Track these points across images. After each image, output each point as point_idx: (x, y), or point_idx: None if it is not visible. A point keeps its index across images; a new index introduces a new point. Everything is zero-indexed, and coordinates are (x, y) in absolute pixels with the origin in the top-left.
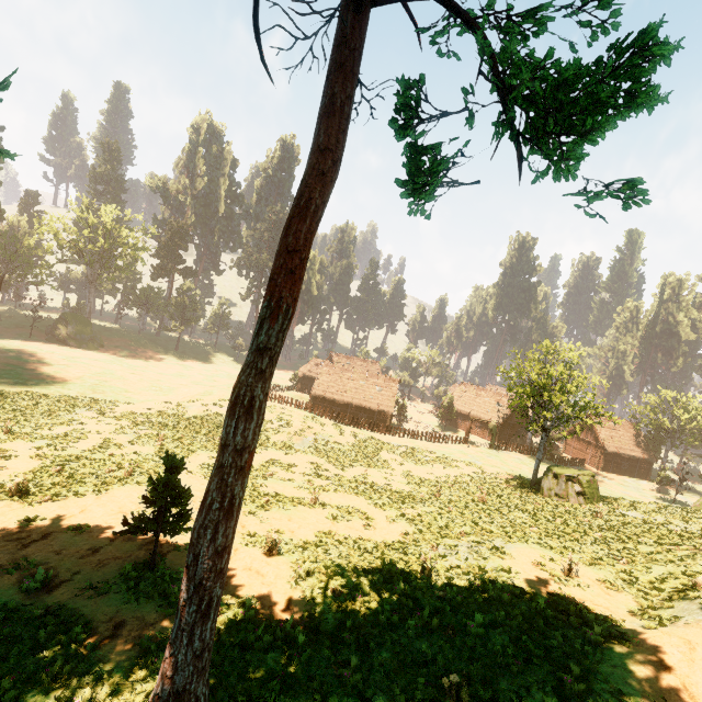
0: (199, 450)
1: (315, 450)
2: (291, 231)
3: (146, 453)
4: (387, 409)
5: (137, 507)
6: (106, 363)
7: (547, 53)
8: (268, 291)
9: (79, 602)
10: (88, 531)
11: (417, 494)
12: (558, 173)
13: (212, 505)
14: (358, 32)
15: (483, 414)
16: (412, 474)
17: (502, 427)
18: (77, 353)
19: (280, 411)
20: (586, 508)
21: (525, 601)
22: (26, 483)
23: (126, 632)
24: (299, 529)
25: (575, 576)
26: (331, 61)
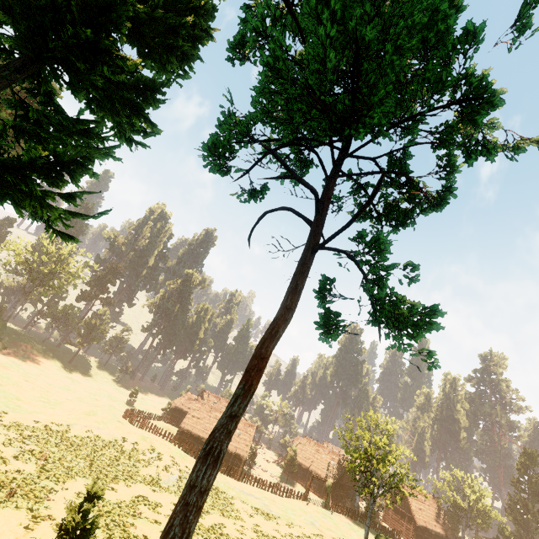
0: (76, 475)
1: (178, 489)
2: (264, 346)
3: (28, 472)
4: (243, 453)
5: (15, 537)
6: (5, 366)
7: (392, 289)
8: (244, 378)
9: None
10: None
11: None
12: (400, 349)
13: (173, 538)
14: (311, 260)
15: (320, 470)
16: (261, 529)
17: (335, 486)
18: None
19: (153, 442)
20: None
21: None
22: None
23: None
24: None
25: None
26: (298, 269)
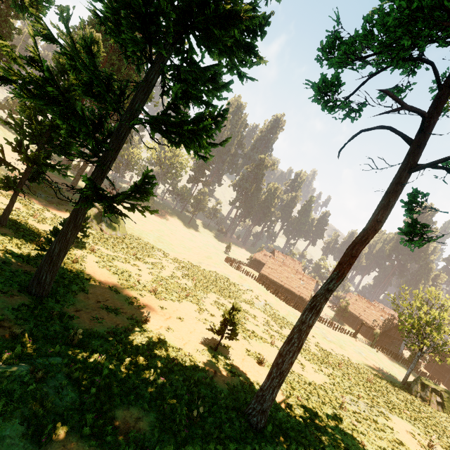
0: (211, 291)
1: (265, 310)
2: (355, 248)
3: (190, 285)
4: (305, 297)
5: (196, 315)
6: (160, 224)
7: None
8: (337, 268)
9: (196, 355)
10: (183, 321)
11: (326, 360)
12: None
13: (294, 343)
14: (406, 179)
15: (368, 321)
16: (321, 346)
17: (382, 334)
18: (147, 215)
19: (246, 280)
20: (442, 414)
21: (403, 448)
22: (157, 288)
23: (219, 376)
24: (268, 356)
25: (434, 449)
26: (391, 188)
